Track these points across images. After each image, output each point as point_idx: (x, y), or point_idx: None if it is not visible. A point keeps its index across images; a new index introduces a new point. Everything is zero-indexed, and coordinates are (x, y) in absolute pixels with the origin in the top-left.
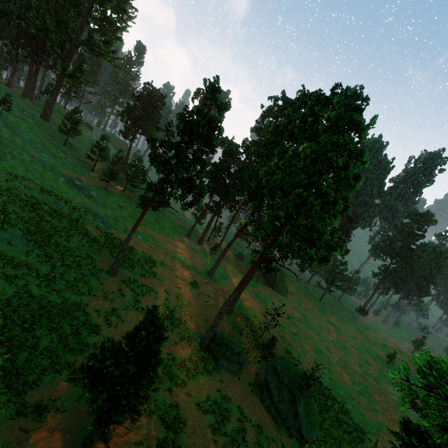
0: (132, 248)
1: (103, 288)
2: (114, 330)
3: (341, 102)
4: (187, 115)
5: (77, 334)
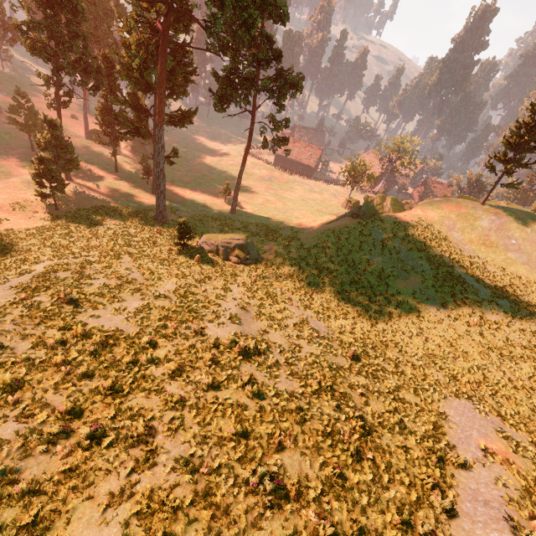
0: (4, 101)
1: (1, 120)
2: (24, 134)
3: None
4: None
5: (3, 134)
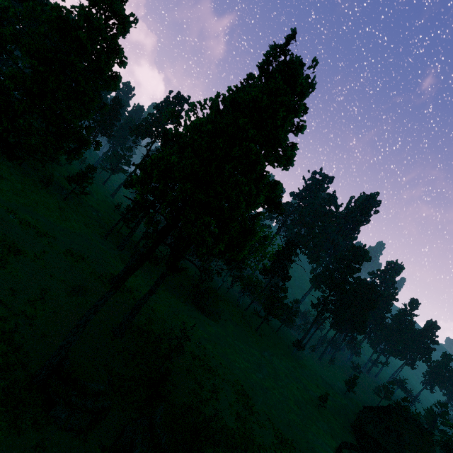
0: None
1: None
2: None
3: (278, 46)
4: (65, 9)
5: None
